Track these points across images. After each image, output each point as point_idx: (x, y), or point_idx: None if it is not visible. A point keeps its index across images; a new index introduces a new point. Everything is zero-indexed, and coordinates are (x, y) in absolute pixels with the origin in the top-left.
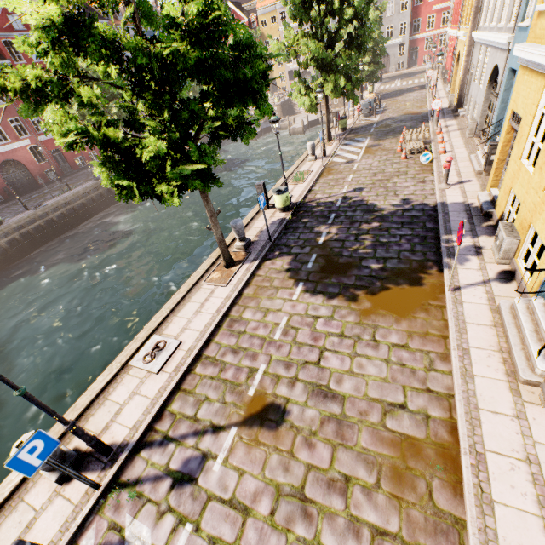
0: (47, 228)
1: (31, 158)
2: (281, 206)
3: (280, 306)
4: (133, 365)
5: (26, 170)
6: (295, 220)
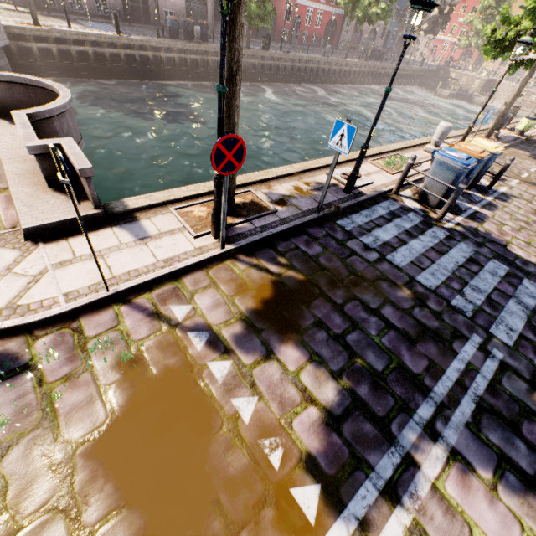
0: (287, 71)
1: (283, 13)
2: (522, 129)
3: (530, 164)
4: (446, 142)
5: (274, 21)
6: (527, 143)
